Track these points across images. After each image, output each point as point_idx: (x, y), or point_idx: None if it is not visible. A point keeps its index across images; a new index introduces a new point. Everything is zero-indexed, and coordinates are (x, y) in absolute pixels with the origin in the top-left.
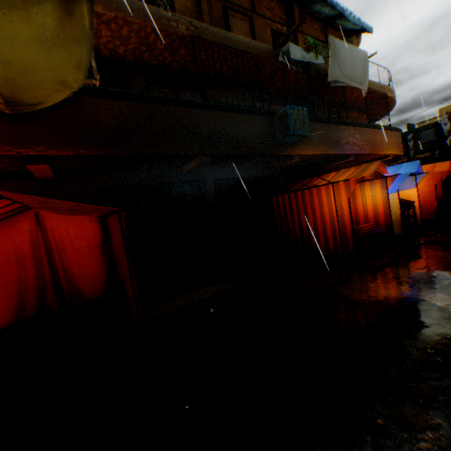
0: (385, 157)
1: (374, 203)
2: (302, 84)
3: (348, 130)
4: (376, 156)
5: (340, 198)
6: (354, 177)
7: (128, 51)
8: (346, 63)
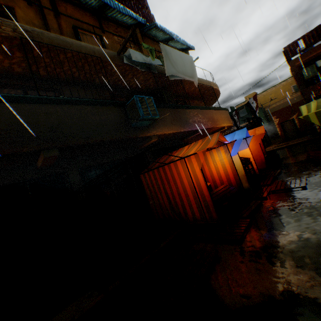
0: (223, 128)
1: (223, 165)
2: (151, 82)
3: (192, 112)
4: (217, 128)
5: (194, 169)
6: (202, 149)
7: None
8: (177, 63)
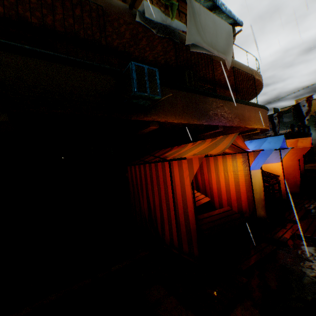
0: (254, 130)
1: (237, 179)
2: (172, 56)
3: (216, 102)
4: (246, 128)
5: (183, 179)
6: (202, 153)
7: None
8: (207, 30)
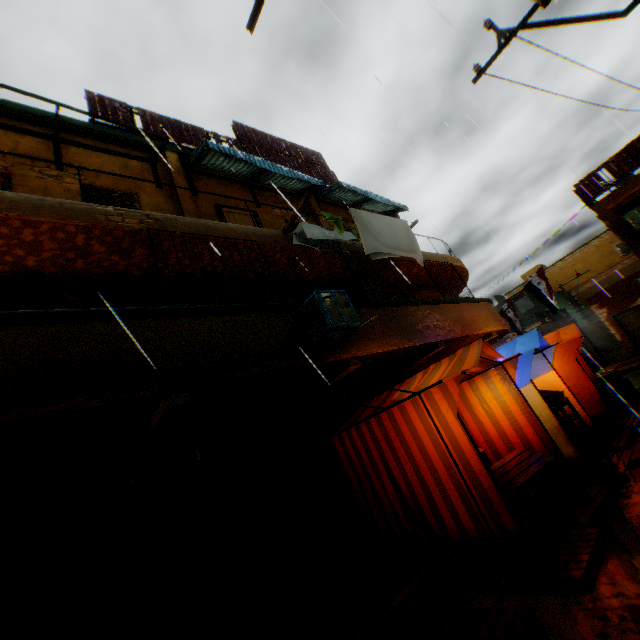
0: (488, 336)
1: (505, 408)
2: (339, 268)
3: (420, 310)
4: (475, 337)
5: (443, 416)
6: (452, 374)
7: (46, 260)
8: (382, 233)
